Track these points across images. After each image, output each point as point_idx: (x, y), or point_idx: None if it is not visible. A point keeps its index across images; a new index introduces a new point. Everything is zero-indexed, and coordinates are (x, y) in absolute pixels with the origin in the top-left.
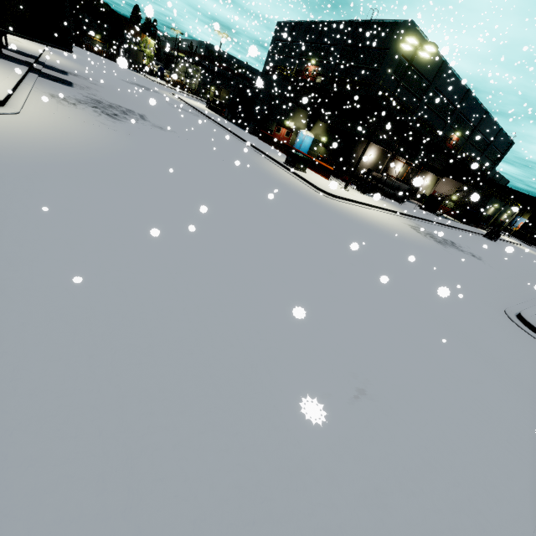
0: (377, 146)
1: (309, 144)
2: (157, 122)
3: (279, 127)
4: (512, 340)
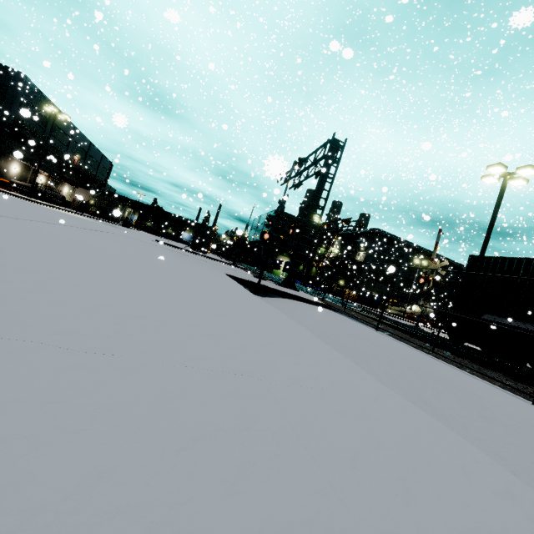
0: (19, 161)
1: None
2: None
3: None
4: (157, 243)
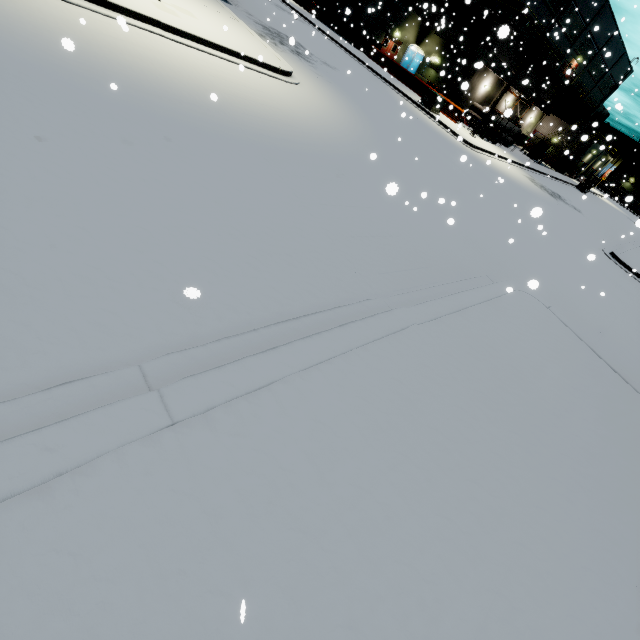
0: (494, 74)
1: (417, 65)
2: (316, 54)
3: (387, 39)
4: (608, 265)
